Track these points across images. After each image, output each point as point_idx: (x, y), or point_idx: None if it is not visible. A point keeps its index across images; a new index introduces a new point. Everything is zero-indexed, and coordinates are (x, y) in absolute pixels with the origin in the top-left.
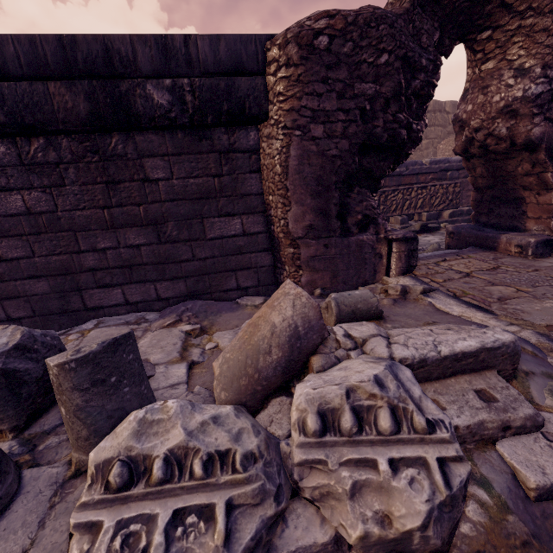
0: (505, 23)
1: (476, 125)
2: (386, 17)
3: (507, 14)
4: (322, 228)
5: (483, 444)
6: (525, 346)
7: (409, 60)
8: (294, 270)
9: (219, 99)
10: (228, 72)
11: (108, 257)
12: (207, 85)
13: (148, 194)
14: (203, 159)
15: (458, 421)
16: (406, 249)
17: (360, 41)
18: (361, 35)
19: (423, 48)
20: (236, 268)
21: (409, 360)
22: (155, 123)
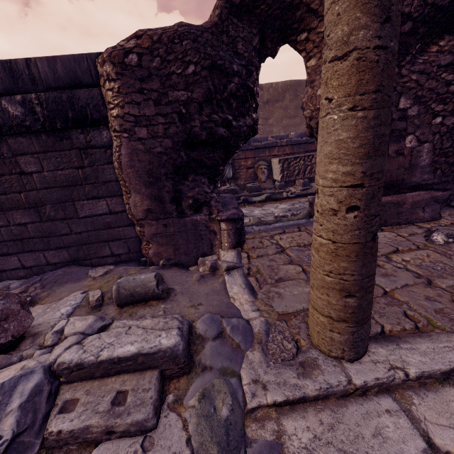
0: (316, 26)
1: (308, 115)
2: (188, 33)
3: (315, 18)
4: (159, 211)
5: (86, 445)
6: (235, 338)
7: (220, 67)
8: (145, 244)
9: (64, 109)
10: (68, 86)
11: (2, 232)
12: (52, 98)
13: (26, 184)
14: (66, 155)
15: (66, 425)
16: (233, 227)
17: (168, 56)
18: (167, 51)
19: (240, 54)
20: (108, 239)
21: (65, 364)
22: (15, 131)
